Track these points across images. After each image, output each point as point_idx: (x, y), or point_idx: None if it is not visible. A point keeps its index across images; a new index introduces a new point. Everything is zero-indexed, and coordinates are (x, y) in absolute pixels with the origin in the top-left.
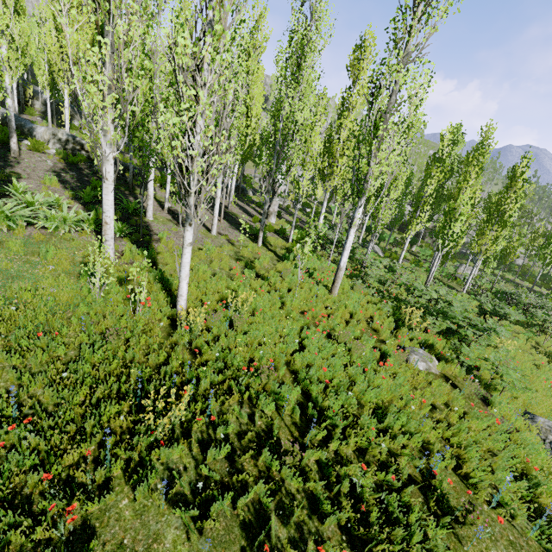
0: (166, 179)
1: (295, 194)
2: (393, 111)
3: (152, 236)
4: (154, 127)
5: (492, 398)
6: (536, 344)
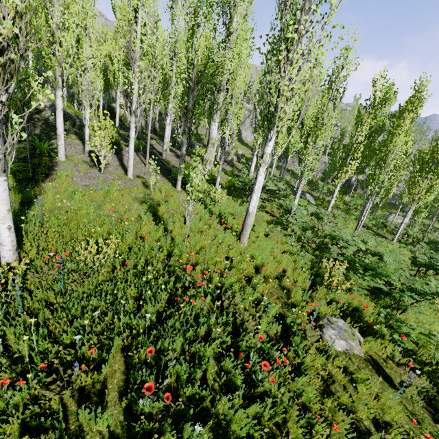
0: (85, 121)
1: (222, 140)
2: (309, 10)
3: (50, 175)
4: (53, 58)
5: None
6: None
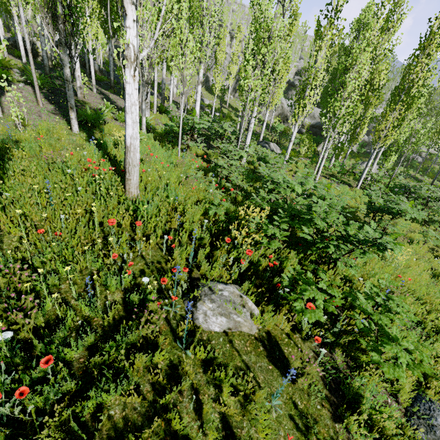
0: None
1: (141, 66)
2: None
3: None
4: None
5: (349, 387)
6: (435, 245)
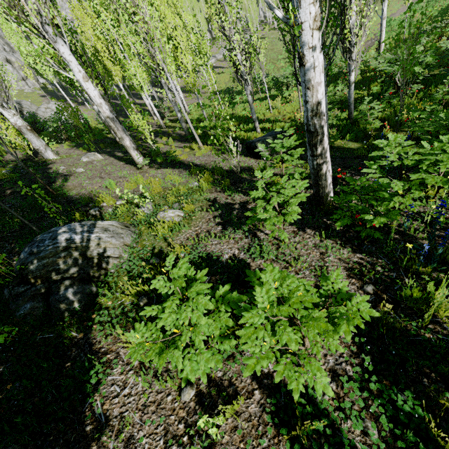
0: None
1: None
2: None
3: None
4: None
5: None
6: None
